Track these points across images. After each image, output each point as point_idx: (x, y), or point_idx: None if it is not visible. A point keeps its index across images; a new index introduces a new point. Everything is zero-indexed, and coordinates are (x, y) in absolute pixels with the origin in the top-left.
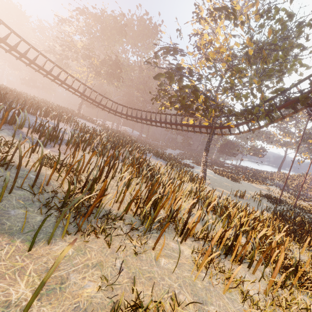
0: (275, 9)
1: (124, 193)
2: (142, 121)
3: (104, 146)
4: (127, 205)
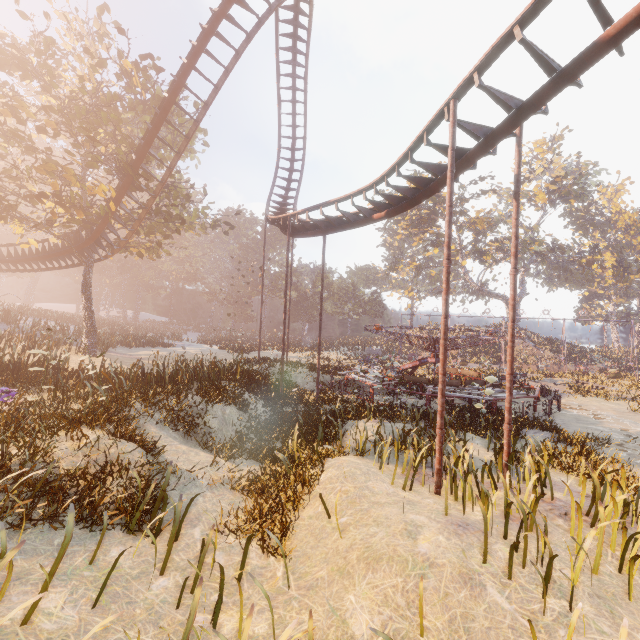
0: (43, 40)
1: None
2: (0, 267)
3: None
4: None
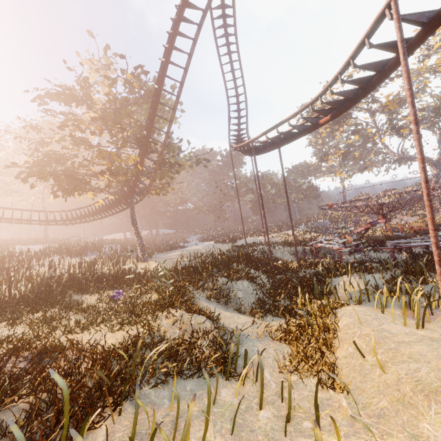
0: (82, 80)
1: None
2: (86, 220)
3: None
4: None
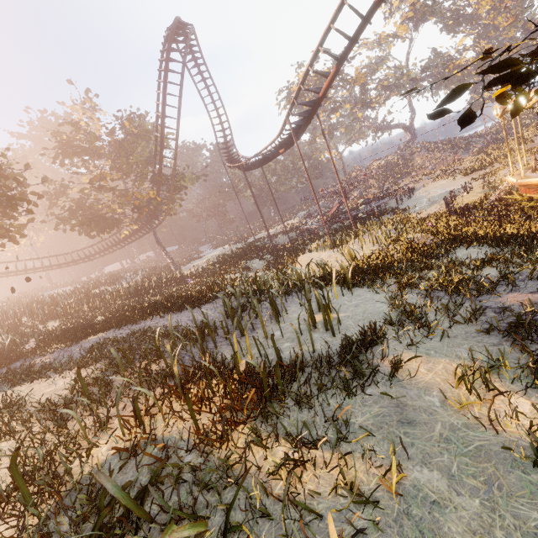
0: (91, 136)
1: (47, 318)
2: (105, 253)
3: (41, 304)
4: (32, 319)
